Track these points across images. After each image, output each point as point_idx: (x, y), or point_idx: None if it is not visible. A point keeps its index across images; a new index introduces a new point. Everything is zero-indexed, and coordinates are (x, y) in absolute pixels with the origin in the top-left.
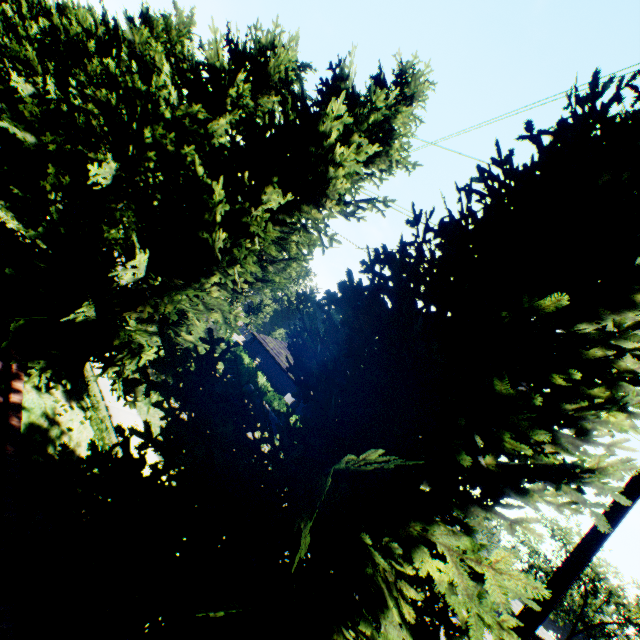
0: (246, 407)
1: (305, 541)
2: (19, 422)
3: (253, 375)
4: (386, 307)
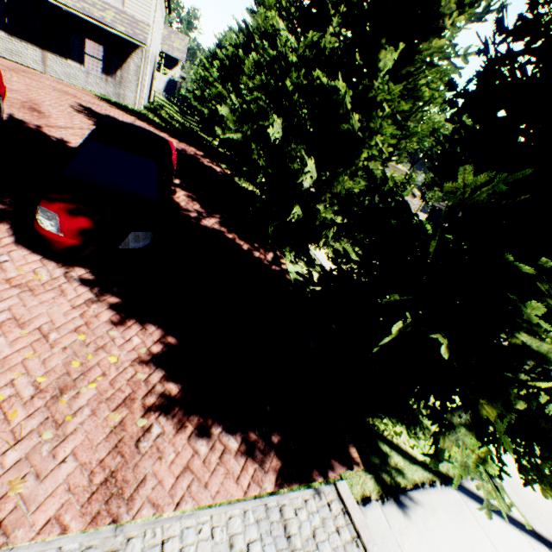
0: (389, 205)
1: (432, 246)
2: (289, 277)
3: (384, 180)
4: (503, 75)
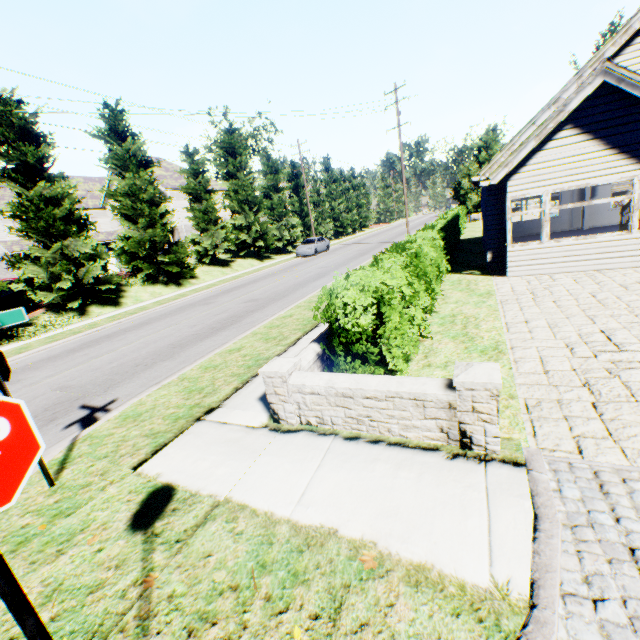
0: None
1: None
2: None
3: None
4: None
